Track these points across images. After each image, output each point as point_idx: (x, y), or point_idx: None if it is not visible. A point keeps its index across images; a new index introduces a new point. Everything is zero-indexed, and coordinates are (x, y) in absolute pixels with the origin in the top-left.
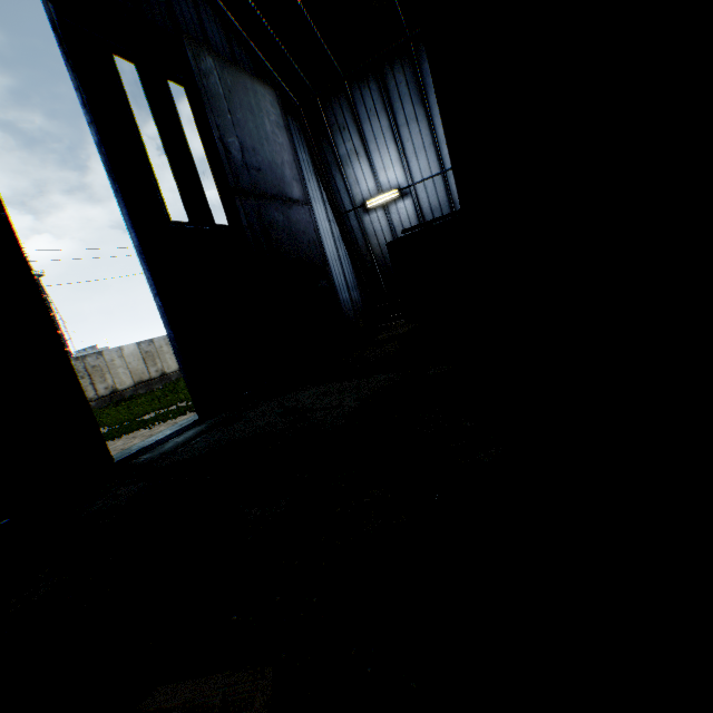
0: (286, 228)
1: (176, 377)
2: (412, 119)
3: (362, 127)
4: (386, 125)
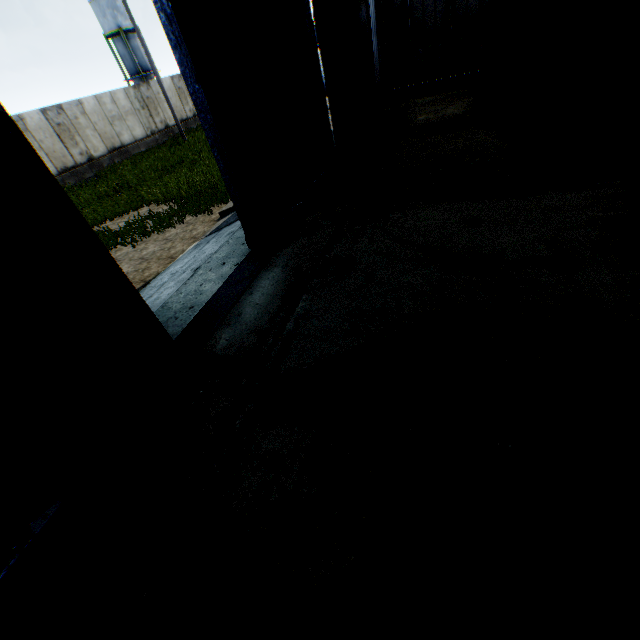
0: None
1: (108, 163)
2: None
3: None
4: None
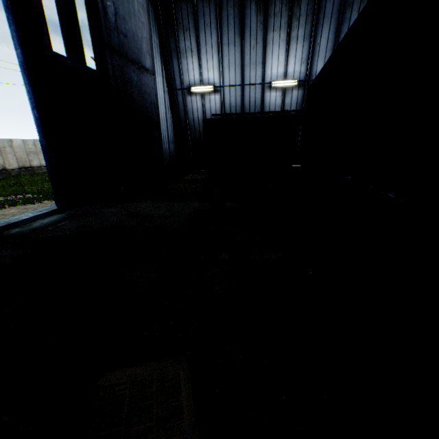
0: (138, 88)
1: (16, 173)
2: (232, 43)
3: (199, 34)
4: (215, 40)
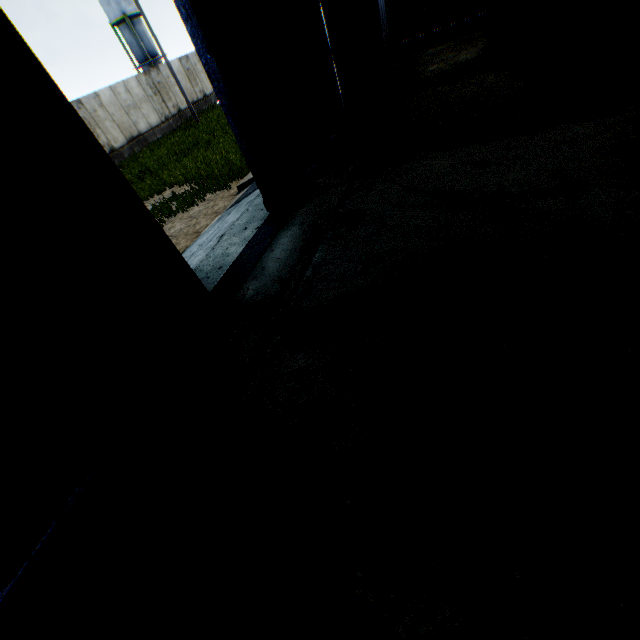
0: None
1: (128, 153)
2: None
3: None
4: None
